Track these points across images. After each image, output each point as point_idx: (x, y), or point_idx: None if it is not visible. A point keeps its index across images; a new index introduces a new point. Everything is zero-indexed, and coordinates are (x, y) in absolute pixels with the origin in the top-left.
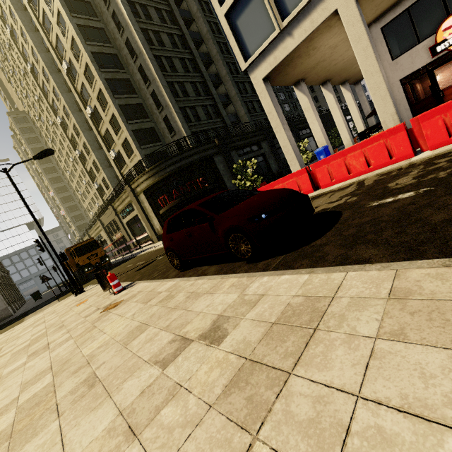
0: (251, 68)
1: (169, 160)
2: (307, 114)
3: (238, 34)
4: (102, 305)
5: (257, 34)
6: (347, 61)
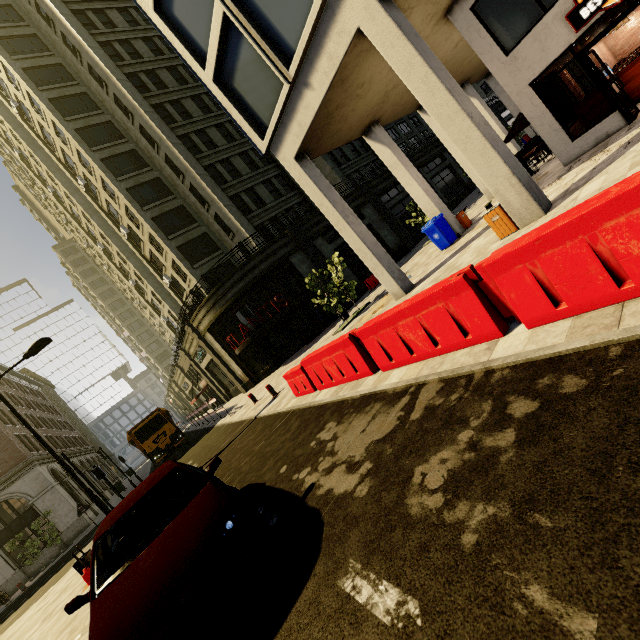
0: (274, 145)
1: (228, 282)
2: (397, 173)
3: (241, 102)
4: (70, 637)
5: (264, 95)
6: (446, 64)
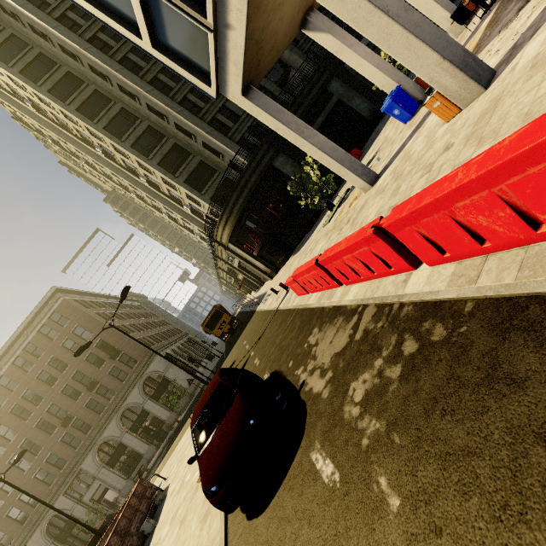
0: (222, 88)
1: (230, 201)
2: (344, 57)
3: (181, 57)
4: None
5: (197, 45)
6: None
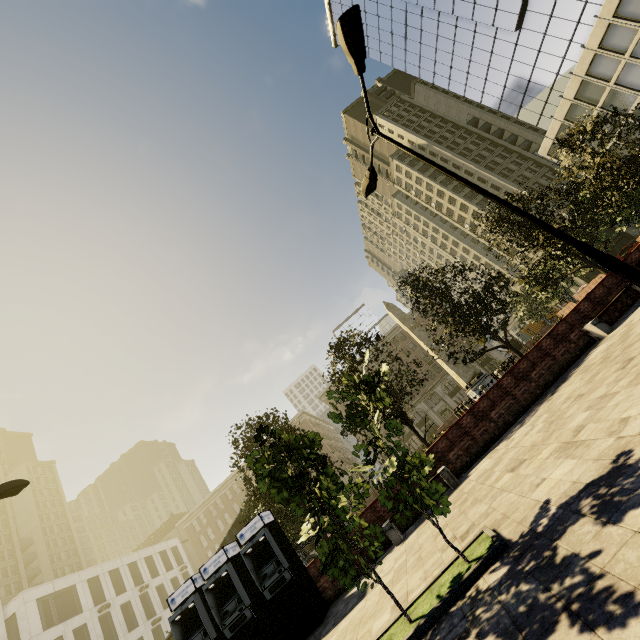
0: None
1: None
2: None
3: None
4: None
5: None
6: None
